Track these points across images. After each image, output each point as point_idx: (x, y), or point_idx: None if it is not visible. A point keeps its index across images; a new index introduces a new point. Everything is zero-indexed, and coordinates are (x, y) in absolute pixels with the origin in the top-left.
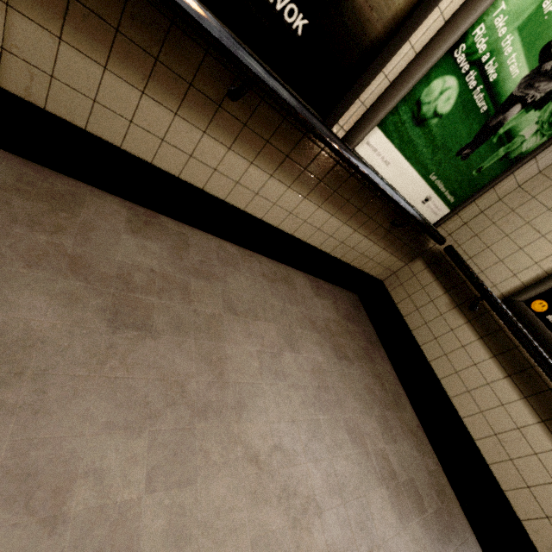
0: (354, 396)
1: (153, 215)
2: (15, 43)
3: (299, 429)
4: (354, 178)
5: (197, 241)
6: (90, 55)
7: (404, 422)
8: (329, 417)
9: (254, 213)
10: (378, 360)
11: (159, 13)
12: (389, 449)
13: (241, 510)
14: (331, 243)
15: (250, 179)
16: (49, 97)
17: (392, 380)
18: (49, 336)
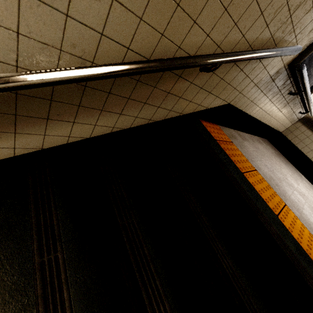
0: (296, 175)
1: (236, 131)
2: (255, 99)
3: (300, 187)
4: (299, 103)
5: (245, 136)
6: (267, 96)
7: (306, 180)
8: (299, 183)
9: (265, 122)
10: (288, 163)
11: (290, 81)
12: (311, 189)
13: (312, 205)
14: (277, 125)
15: (273, 113)
16: (249, 109)
17: (294, 168)
18: (270, 175)
